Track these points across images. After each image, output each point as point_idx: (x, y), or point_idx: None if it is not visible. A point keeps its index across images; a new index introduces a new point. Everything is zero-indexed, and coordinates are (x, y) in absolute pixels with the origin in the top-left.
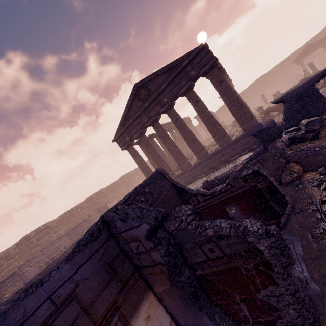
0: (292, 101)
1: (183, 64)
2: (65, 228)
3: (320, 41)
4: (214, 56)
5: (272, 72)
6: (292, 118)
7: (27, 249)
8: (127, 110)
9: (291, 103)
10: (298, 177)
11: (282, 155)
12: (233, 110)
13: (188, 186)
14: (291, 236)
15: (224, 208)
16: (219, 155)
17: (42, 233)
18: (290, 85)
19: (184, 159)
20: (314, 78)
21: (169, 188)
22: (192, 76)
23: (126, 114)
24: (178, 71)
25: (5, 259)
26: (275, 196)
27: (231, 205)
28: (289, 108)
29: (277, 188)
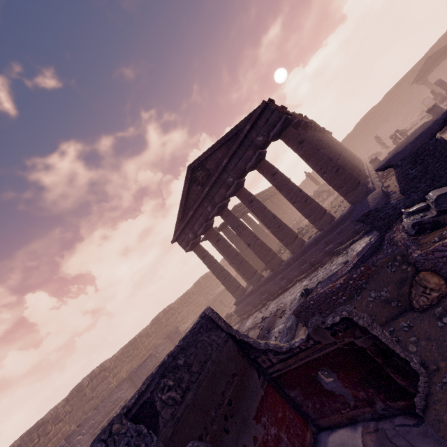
0: (405, 165)
1: (244, 132)
2: (128, 368)
3: (446, 46)
4: (283, 112)
5: (384, 101)
6: (413, 190)
7: (79, 405)
8: (184, 199)
9: (404, 168)
10: (441, 296)
11: (405, 259)
12: (326, 177)
13: (283, 295)
14: (437, 443)
15: (314, 375)
16: (320, 244)
17: (98, 378)
18: (417, 114)
19: (271, 255)
20: (431, 127)
21: (222, 345)
22: (260, 143)
23: (184, 205)
24: (239, 141)
25: (53, 422)
26: (391, 360)
27: (323, 369)
28: (403, 176)
29: (390, 347)
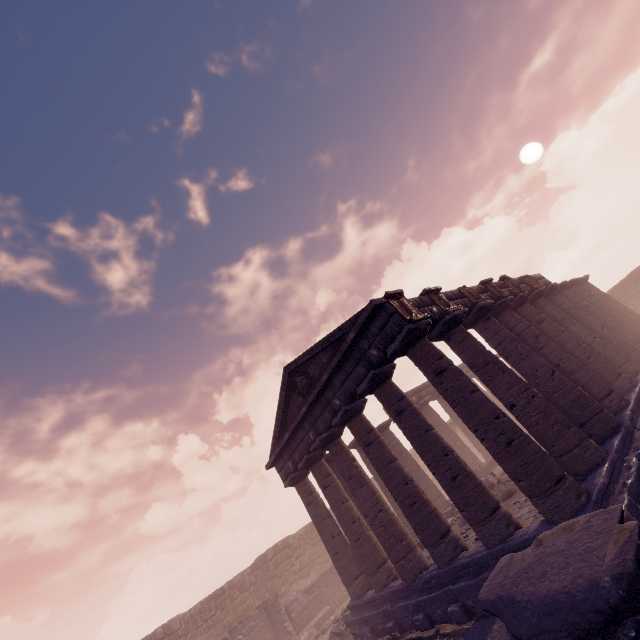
0: None
1: (347, 340)
2: None
3: None
4: (408, 318)
5: None
6: None
7: None
8: (281, 412)
9: None
10: None
11: None
12: (488, 449)
13: None
14: None
15: None
16: (481, 578)
17: None
18: None
19: (402, 549)
20: (578, 604)
21: None
22: (374, 359)
23: (282, 419)
24: (342, 352)
25: None
26: None
27: None
28: None
29: None
